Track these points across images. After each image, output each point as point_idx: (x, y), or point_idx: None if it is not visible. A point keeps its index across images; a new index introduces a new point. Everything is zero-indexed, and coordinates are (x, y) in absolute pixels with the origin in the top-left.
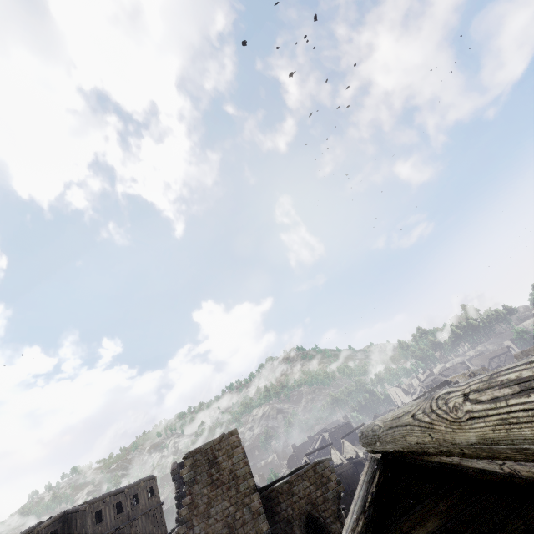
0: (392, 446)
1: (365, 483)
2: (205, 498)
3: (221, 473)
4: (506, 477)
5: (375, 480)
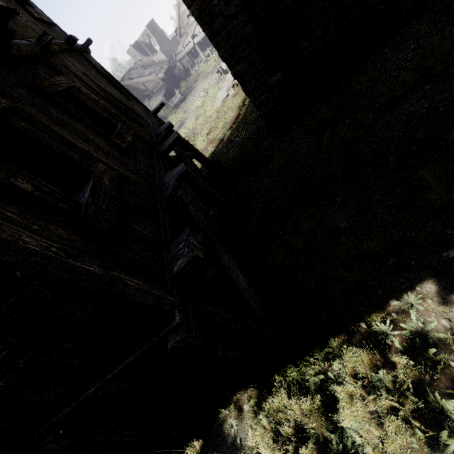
0: None
1: None
2: (160, 40)
3: (159, 33)
4: None
5: None
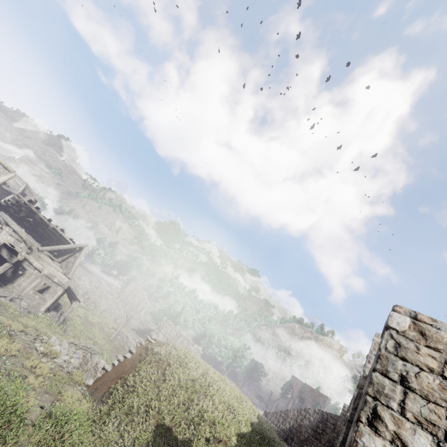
0: None
1: None
2: None
3: None
4: None
5: None
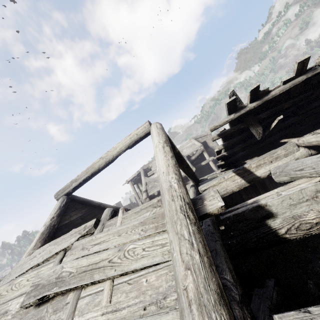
0: (84, 177)
1: (61, 202)
2: None
3: None
4: (100, 204)
5: (65, 201)
